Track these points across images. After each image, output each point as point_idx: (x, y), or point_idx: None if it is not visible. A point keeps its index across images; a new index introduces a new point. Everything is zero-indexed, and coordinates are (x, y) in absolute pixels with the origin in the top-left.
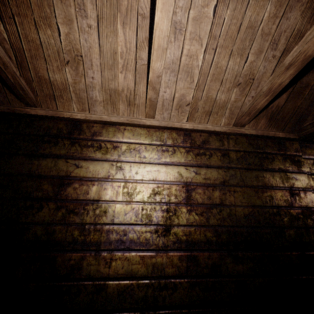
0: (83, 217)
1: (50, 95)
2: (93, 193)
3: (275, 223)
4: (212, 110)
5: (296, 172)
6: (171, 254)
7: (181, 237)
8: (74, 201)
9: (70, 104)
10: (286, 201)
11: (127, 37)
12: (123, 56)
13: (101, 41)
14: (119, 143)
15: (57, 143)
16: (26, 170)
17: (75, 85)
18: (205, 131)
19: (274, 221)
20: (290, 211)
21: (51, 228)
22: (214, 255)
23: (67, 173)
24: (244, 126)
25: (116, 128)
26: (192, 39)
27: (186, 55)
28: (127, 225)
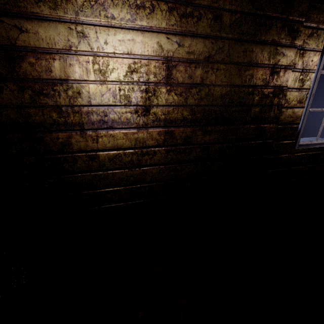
0: (55, 99)
1: None
2: (58, 71)
3: (247, 102)
4: None
5: (287, 46)
6: (151, 130)
7: (160, 116)
8: (37, 81)
9: None
10: (264, 80)
11: None
12: None
13: None
14: None
15: None
16: None
17: None
18: None
19: (246, 100)
20: (264, 90)
21: (24, 111)
22: (187, 130)
23: (11, 42)
24: None
25: None
26: None
27: None
28: (106, 107)
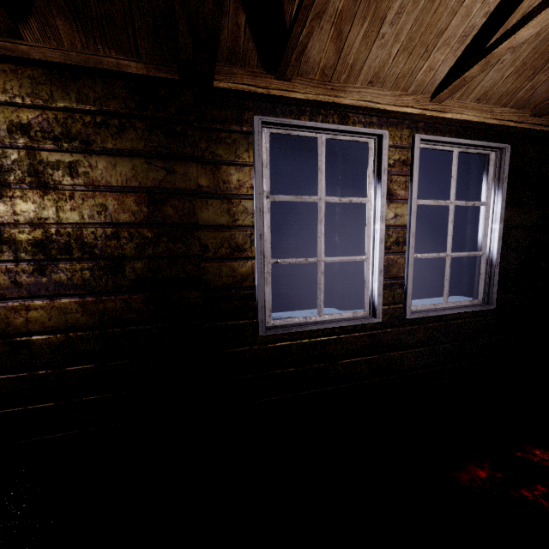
0: None
1: None
2: None
3: (107, 252)
4: None
5: (172, 159)
6: None
7: None
8: None
9: None
10: (136, 214)
11: None
12: None
13: None
14: None
15: None
16: None
17: None
18: None
19: (103, 249)
20: (143, 231)
21: None
22: None
23: None
24: (22, 37)
25: None
26: None
27: None
28: None
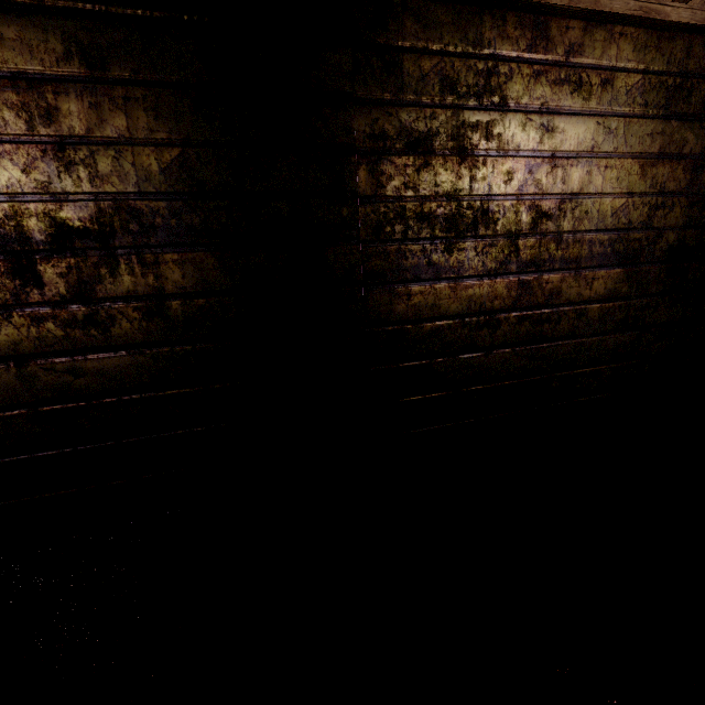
0: (558, 222)
1: None
2: (571, 182)
3: None
4: None
5: None
6: (659, 267)
7: (674, 244)
8: (546, 197)
9: None
10: None
11: None
12: None
13: None
14: (610, 71)
15: (511, 76)
16: (470, 141)
17: None
18: None
19: None
20: None
21: (520, 242)
22: (704, 265)
23: (532, 146)
24: None
25: (606, 32)
26: None
27: None
28: (612, 232)
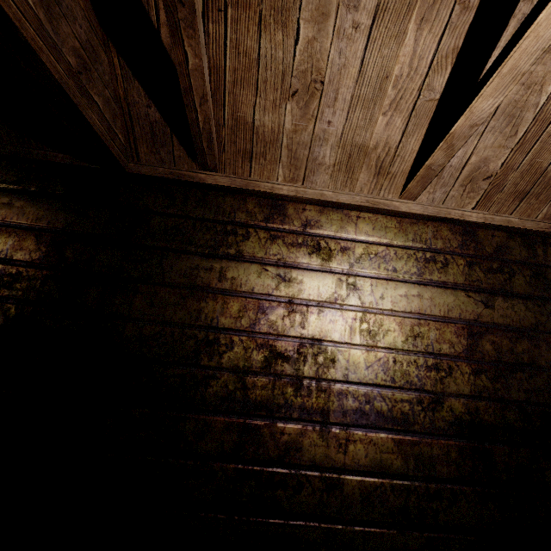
0: (297, 365)
1: (246, 151)
2: (312, 327)
3: None
4: (530, 189)
5: None
6: (445, 442)
7: (462, 416)
8: (282, 338)
9: (275, 168)
10: None
11: (419, 46)
12: (398, 83)
13: (367, 55)
14: (350, 241)
15: (248, 236)
16: (203, 280)
17: (294, 135)
18: (503, 228)
19: None
20: None
21: (249, 379)
22: (519, 452)
23: (268, 290)
24: None
25: (343, 214)
26: (545, 53)
27: (521, 84)
28: (370, 387)
